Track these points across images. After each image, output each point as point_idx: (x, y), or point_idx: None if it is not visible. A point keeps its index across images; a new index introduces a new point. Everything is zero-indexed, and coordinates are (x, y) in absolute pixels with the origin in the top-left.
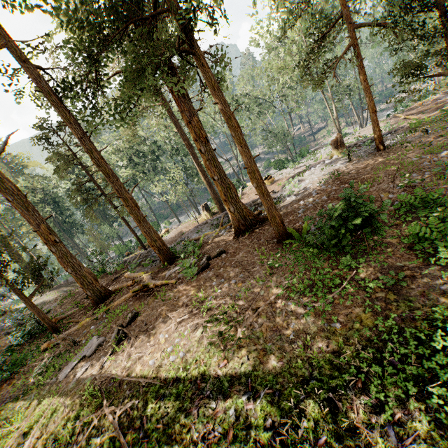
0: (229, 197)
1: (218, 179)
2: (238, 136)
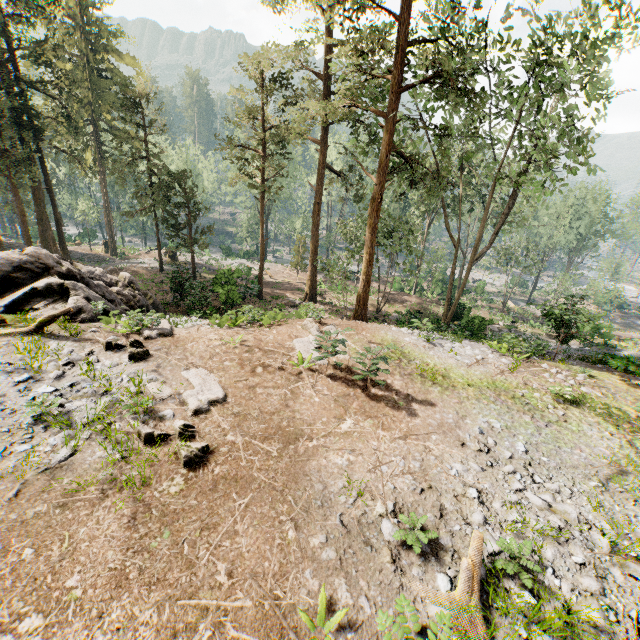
0: (45, 241)
1: (41, 228)
2: (21, 217)
